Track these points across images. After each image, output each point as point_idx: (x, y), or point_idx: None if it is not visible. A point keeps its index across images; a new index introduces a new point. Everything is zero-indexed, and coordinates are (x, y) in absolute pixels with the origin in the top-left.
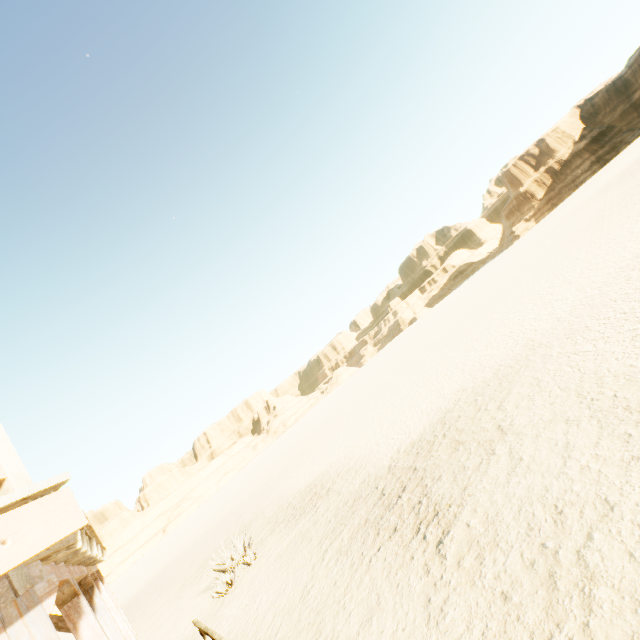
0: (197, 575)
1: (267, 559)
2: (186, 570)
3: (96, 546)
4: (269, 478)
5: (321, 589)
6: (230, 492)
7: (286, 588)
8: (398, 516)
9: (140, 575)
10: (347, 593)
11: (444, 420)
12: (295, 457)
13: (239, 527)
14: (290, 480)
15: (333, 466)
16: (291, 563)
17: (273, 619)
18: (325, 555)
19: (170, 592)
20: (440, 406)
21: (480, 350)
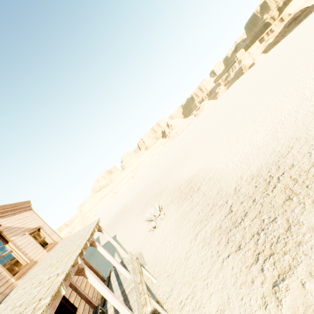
0: (144, 209)
1: (169, 219)
2: (140, 203)
3: (63, 289)
4: (170, 165)
5: (194, 261)
6: (155, 166)
7: (178, 246)
8: (241, 236)
9: (127, 195)
10: (209, 277)
11: (278, 164)
12: (182, 156)
13: (158, 190)
14: (179, 171)
15: (200, 172)
16: (180, 230)
17: (172, 263)
18: (196, 237)
19: (135, 212)
20: (274, 149)
21: (313, 100)
